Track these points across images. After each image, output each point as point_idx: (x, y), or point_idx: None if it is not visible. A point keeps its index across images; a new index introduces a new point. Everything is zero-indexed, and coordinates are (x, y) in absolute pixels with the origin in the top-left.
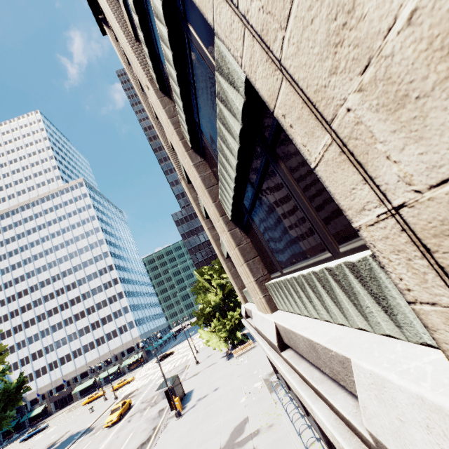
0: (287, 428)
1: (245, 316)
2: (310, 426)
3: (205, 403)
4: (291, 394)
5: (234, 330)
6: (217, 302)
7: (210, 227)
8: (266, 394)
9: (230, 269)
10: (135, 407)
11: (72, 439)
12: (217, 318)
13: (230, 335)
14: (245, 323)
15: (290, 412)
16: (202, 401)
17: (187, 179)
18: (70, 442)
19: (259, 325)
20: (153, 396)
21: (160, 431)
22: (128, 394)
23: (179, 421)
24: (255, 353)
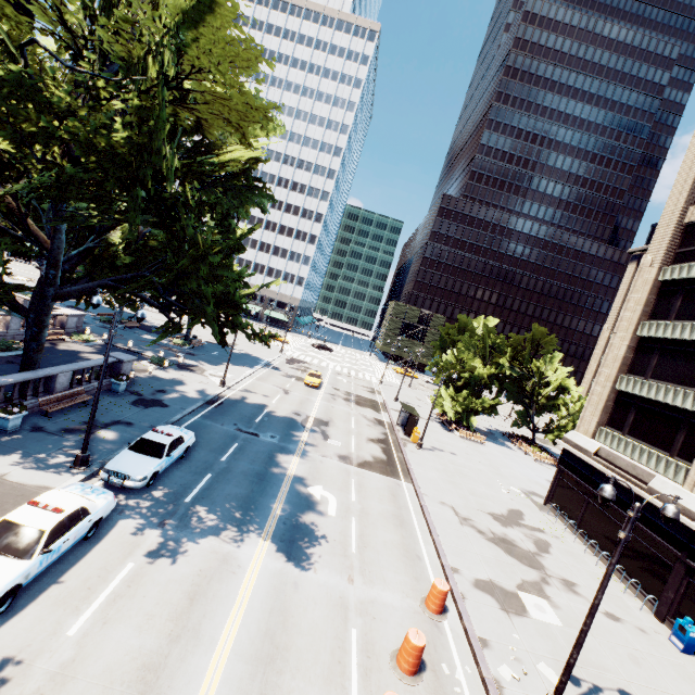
0: (578, 551)
1: (594, 452)
2: (625, 572)
3: (447, 457)
4: (581, 532)
5: (473, 413)
6: (480, 376)
7: (631, 346)
8: (535, 507)
9: (608, 400)
10: (329, 388)
11: (257, 361)
12: (459, 386)
13: (464, 413)
14: (584, 455)
15: (576, 542)
16: (441, 453)
17: (672, 279)
18: (257, 363)
19: (690, 504)
20: (347, 392)
21: (402, 444)
22: (297, 360)
23: (423, 453)
24: (489, 453)
